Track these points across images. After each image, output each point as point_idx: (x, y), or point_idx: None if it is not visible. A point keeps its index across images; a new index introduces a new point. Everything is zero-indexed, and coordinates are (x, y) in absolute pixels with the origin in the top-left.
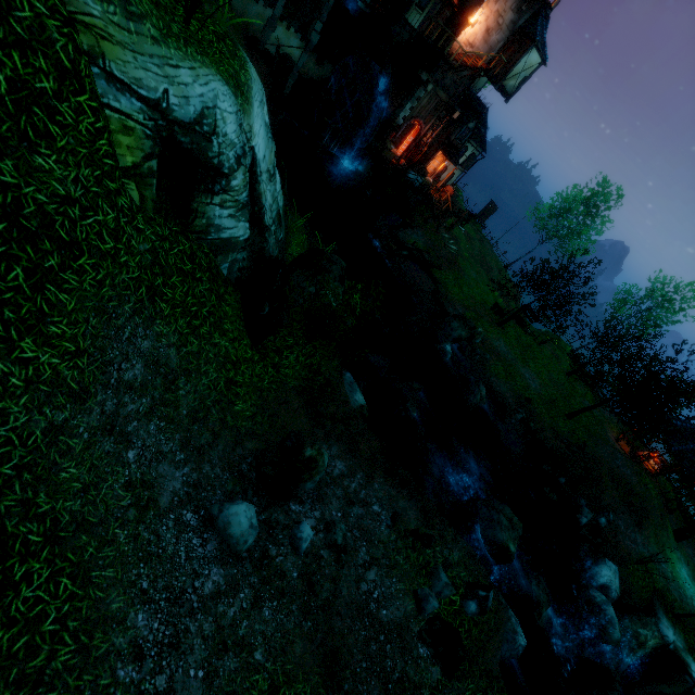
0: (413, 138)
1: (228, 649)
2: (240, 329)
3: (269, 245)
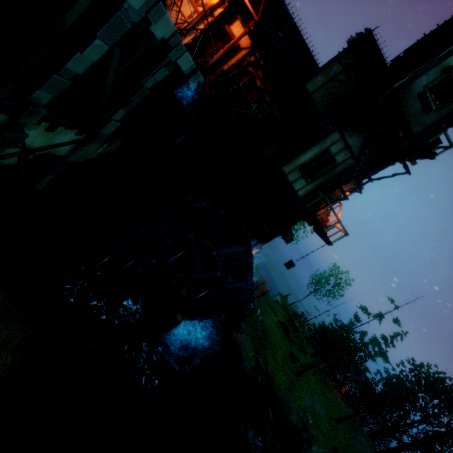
0: None
1: None
2: None
3: None
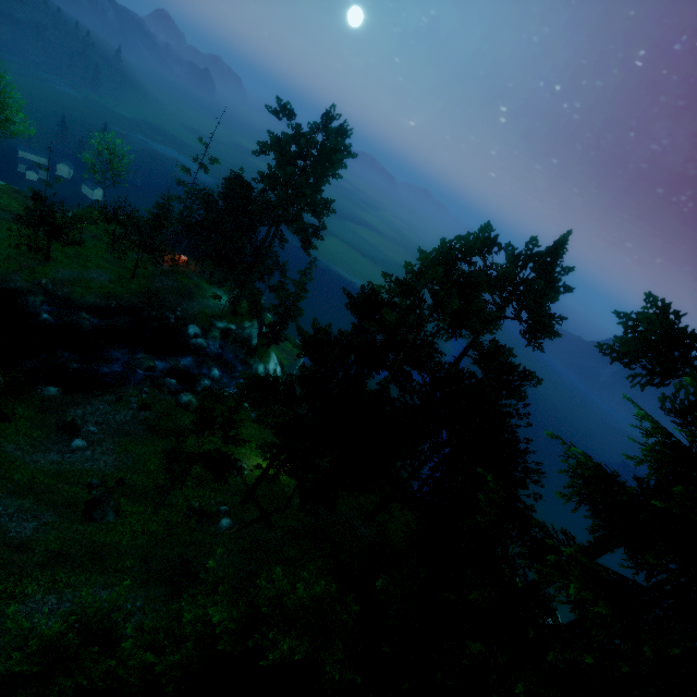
0: None
1: (106, 452)
2: (2, 424)
3: None
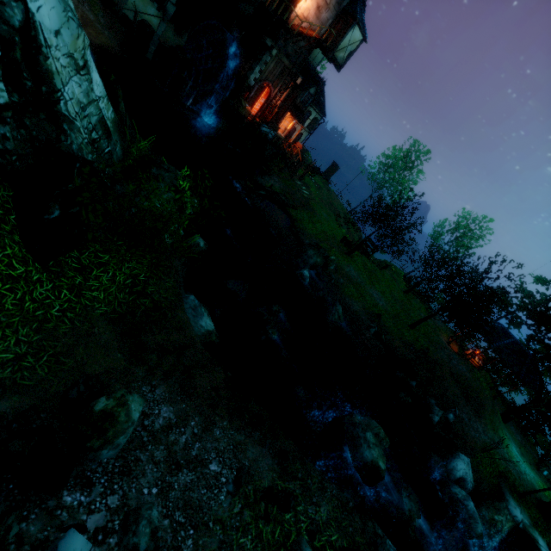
0: (264, 99)
1: None
2: None
3: (72, 141)
